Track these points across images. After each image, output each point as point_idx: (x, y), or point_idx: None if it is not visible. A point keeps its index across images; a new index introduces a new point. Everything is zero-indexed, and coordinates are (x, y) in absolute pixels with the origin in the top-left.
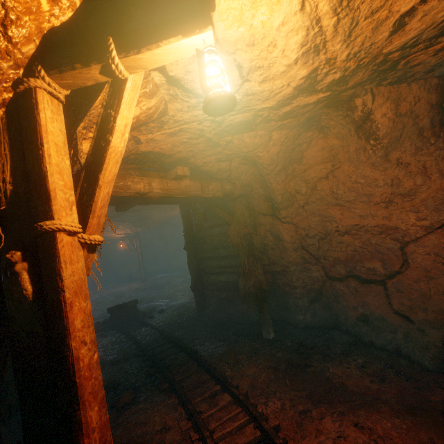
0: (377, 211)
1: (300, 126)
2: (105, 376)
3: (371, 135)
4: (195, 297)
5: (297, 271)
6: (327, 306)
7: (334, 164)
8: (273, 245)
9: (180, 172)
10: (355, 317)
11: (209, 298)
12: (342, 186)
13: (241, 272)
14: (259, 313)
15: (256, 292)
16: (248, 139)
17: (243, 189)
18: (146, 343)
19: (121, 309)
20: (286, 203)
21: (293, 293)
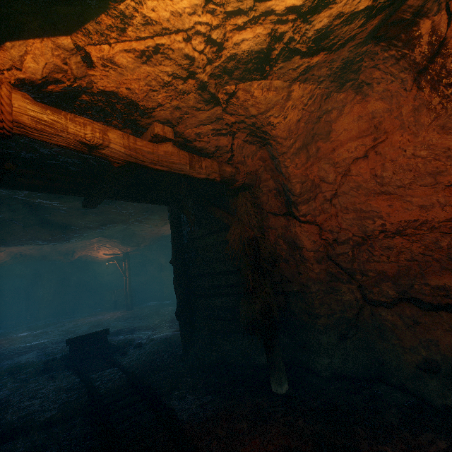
0: (450, 198)
1: (332, 79)
2: (22, 451)
3: (442, 79)
4: (180, 328)
5: (320, 292)
6: (365, 345)
7: (376, 137)
8: (287, 256)
9: (157, 130)
10: (415, 364)
11: (198, 329)
12: (390, 166)
13: (243, 292)
14: (266, 353)
15: (263, 321)
16: (258, 91)
17: (249, 177)
18: (105, 392)
19: (85, 341)
20: (307, 195)
21: (314, 325)
